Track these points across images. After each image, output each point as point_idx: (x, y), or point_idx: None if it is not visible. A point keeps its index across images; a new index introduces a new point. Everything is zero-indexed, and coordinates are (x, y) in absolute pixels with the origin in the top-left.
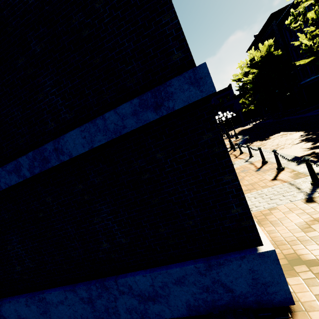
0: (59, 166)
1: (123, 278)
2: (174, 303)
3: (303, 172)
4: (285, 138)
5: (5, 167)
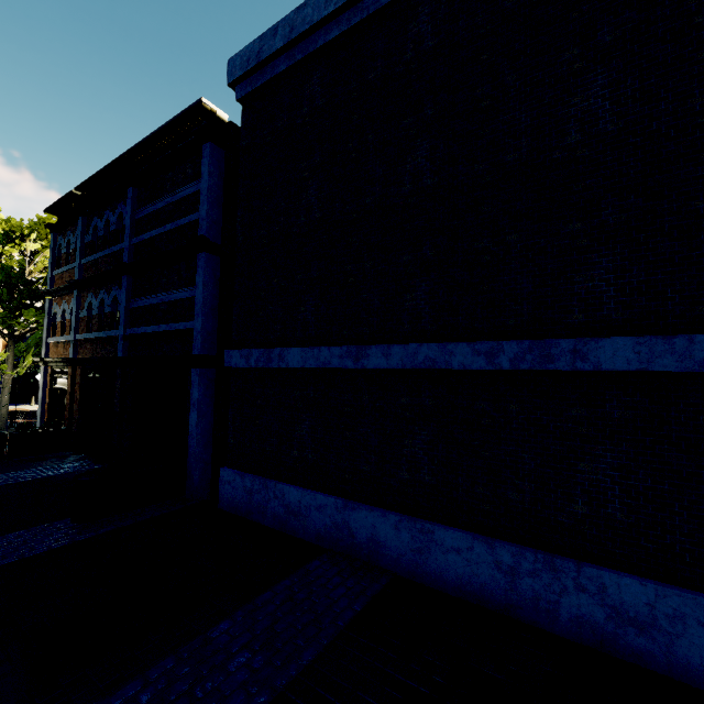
0: (558, 372)
1: (595, 568)
2: (682, 654)
3: None
4: None
5: (474, 344)
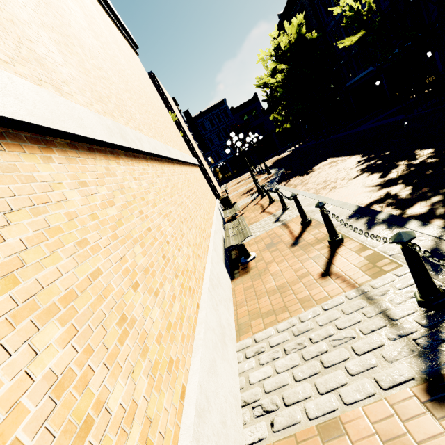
0: None
1: None
2: None
3: (386, 253)
4: (335, 169)
5: None
